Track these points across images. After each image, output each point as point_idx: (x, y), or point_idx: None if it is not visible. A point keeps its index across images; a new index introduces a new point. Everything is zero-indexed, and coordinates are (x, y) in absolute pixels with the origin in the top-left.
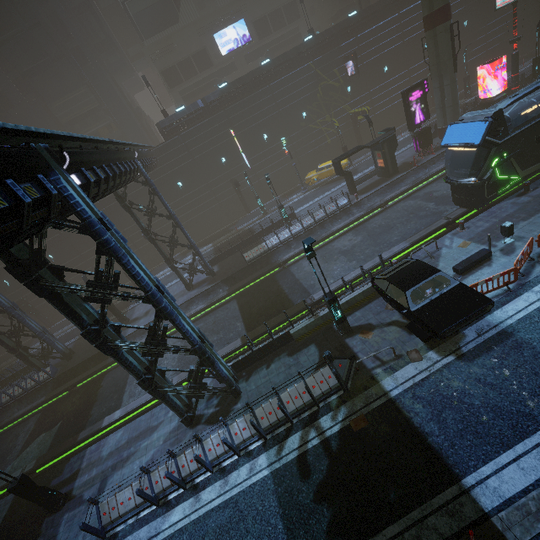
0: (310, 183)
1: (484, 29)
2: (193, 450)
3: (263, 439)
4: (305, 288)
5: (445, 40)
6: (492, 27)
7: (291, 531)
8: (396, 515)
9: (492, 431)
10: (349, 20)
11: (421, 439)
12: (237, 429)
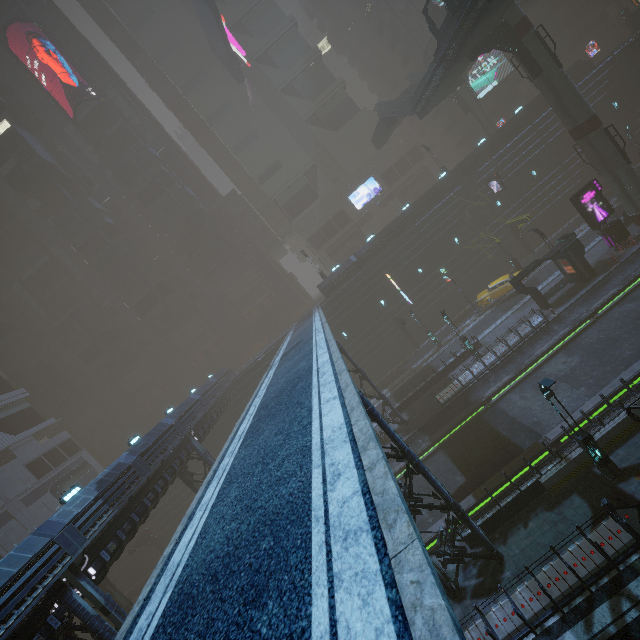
0: (484, 304)
1: None
2: (476, 625)
3: (559, 612)
4: (527, 427)
5: (603, 142)
6: None
7: None
8: None
9: None
10: (480, 148)
11: None
12: (521, 599)
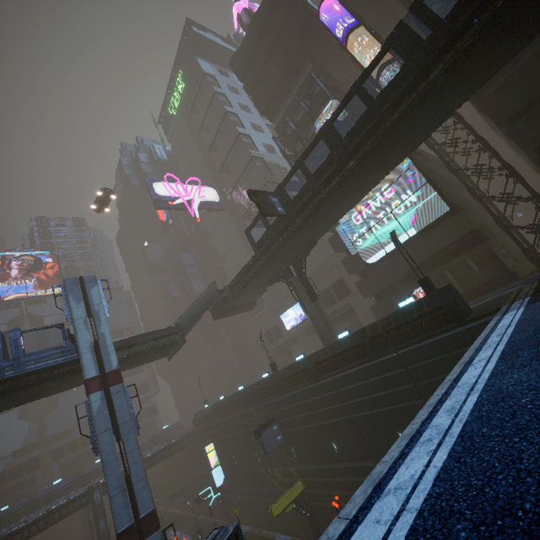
0: None
1: None
2: None
3: None
4: None
5: None
6: None
7: None
8: None
9: None
10: (284, 371)
11: None
12: None
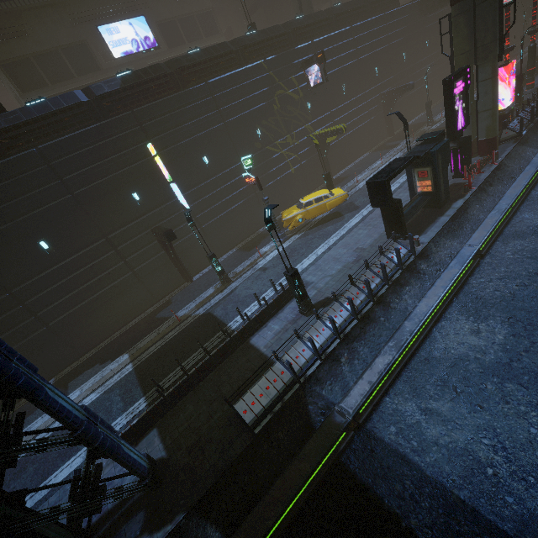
0: (292, 226)
1: (418, 64)
2: None
3: None
4: None
5: (492, 11)
6: (423, 64)
7: None
8: None
9: None
10: (301, 21)
11: None
12: None
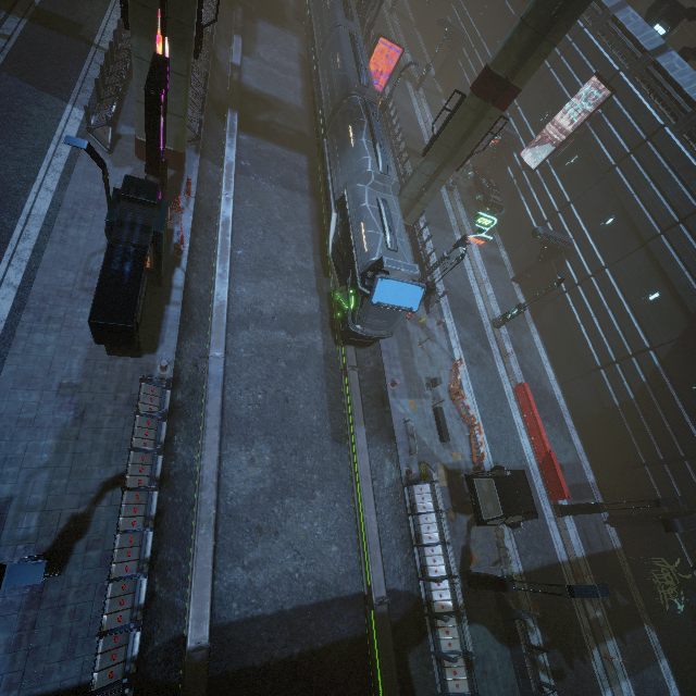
0: None
1: None
2: None
3: None
4: (317, 604)
5: None
6: None
7: (586, 695)
8: (573, 609)
9: (542, 528)
10: None
11: (545, 569)
12: None
